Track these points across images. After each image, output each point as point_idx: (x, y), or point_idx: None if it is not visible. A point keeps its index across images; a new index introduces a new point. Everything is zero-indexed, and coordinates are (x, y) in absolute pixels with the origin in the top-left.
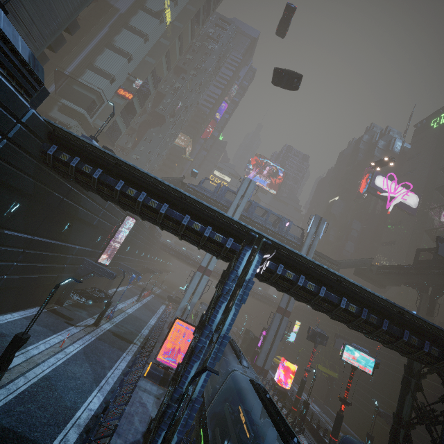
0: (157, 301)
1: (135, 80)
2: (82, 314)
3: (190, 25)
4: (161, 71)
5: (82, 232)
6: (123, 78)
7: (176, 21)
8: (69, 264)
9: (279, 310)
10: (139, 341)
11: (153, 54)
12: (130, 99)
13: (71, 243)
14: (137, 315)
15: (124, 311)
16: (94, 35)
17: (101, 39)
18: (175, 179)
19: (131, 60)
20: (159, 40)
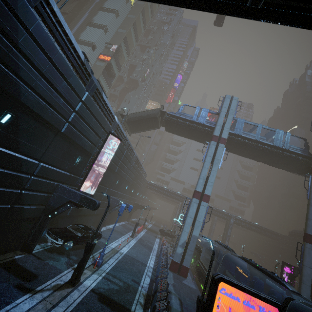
0: (151, 235)
1: (111, 46)
2: (57, 264)
3: (149, 4)
4: (131, 40)
5: (43, 139)
6: (102, 46)
7: (138, 1)
8: (32, 191)
9: (309, 239)
10: (140, 305)
11: (123, 26)
12: (109, 60)
13: (27, 156)
14: (132, 255)
15: (118, 250)
16: (78, 20)
17: (83, 22)
18: (154, 111)
19: (107, 32)
20: (127, 16)
